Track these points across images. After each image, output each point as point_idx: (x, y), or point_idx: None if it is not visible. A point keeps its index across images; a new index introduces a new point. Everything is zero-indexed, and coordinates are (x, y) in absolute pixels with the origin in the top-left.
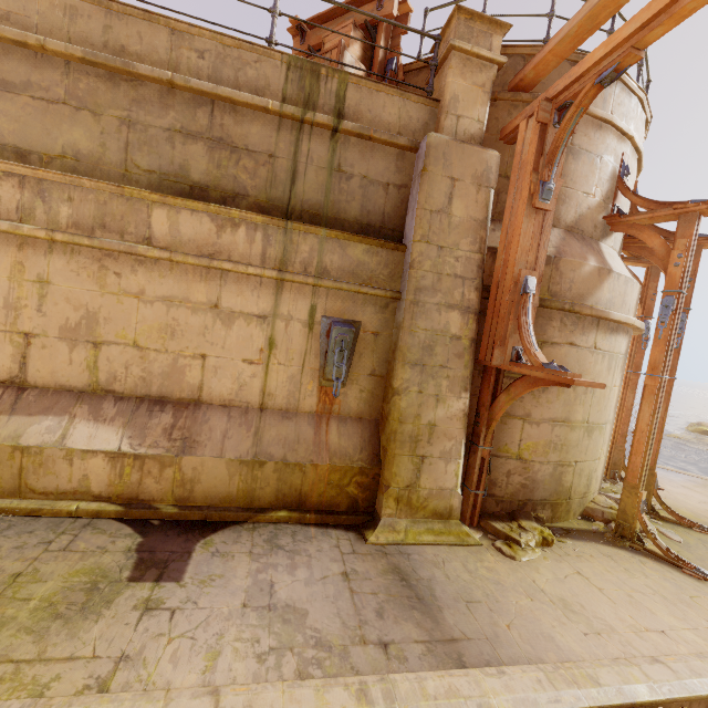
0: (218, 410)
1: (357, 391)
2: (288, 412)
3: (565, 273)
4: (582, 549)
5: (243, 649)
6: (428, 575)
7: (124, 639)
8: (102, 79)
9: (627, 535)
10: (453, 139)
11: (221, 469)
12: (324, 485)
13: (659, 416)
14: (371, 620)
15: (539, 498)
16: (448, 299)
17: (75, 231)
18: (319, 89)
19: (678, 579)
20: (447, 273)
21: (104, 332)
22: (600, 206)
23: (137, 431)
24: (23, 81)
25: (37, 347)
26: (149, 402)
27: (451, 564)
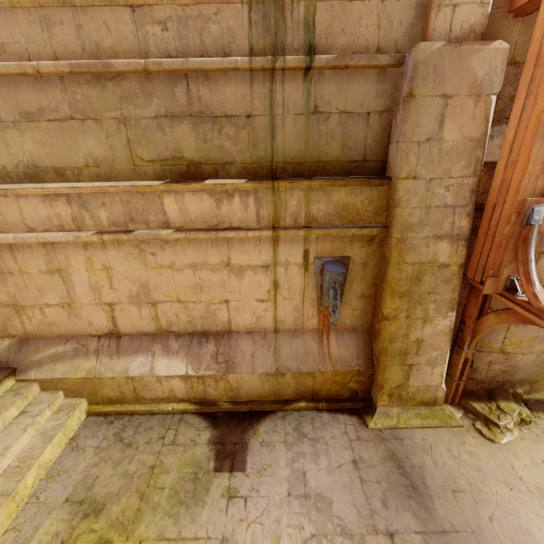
0: (245, 337)
1: (350, 310)
2: (295, 331)
3: None
4: None
5: (294, 535)
6: (419, 462)
7: (221, 524)
8: (91, 84)
9: None
10: (446, 44)
11: (255, 380)
12: (330, 384)
13: None
14: (378, 509)
15: (518, 379)
16: (437, 231)
17: (115, 228)
18: (285, 22)
19: None
20: (436, 205)
21: (156, 295)
22: None
23: (195, 359)
24: (37, 108)
25: (118, 311)
26: (197, 336)
27: (438, 449)
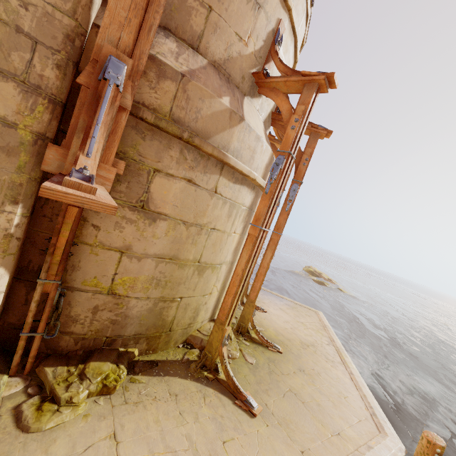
0: None
1: None
2: None
3: (193, 100)
4: (152, 389)
5: None
6: None
7: None
8: None
9: (208, 365)
10: None
11: None
12: None
13: (266, 262)
14: None
15: (132, 333)
16: None
17: None
18: None
19: (227, 415)
20: None
21: None
22: (251, 59)
23: None
24: None
25: None
26: None
27: None
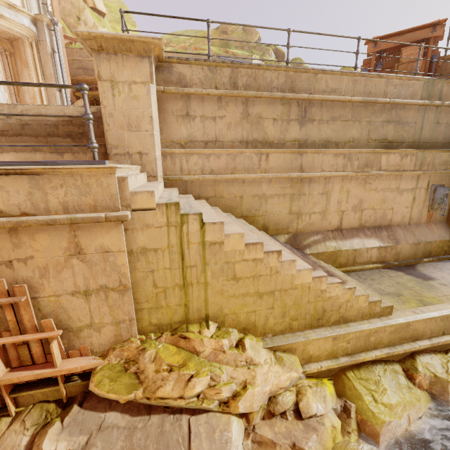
0: (397, 227)
1: (439, 211)
2: (417, 224)
3: None
4: None
5: None
6: None
7: None
8: (362, 107)
9: None
10: None
11: (408, 247)
12: (437, 248)
13: None
14: None
15: None
16: None
17: (358, 170)
18: (433, 89)
19: None
20: None
21: (364, 205)
22: None
23: (380, 239)
24: (338, 115)
25: (345, 215)
26: (376, 228)
27: None
